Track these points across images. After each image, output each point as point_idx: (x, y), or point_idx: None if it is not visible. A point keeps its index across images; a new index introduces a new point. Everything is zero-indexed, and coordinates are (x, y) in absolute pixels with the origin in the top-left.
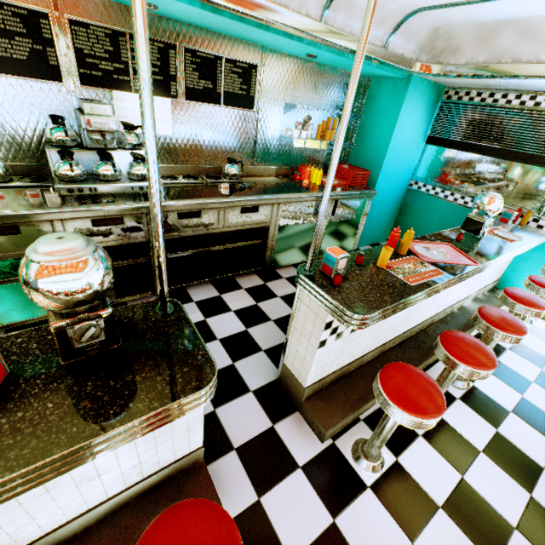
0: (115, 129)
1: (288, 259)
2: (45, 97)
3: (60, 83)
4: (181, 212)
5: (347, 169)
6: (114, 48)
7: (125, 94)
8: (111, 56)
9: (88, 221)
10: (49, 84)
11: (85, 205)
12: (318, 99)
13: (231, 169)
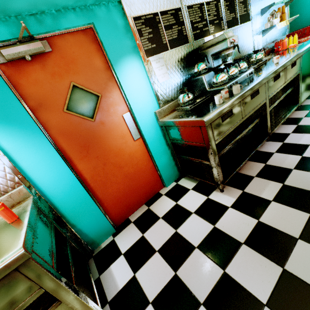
0: (237, 42)
1: (305, 94)
2: (184, 55)
3: (188, 43)
4: (274, 77)
5: (307, 28)
6: (201, 14)
7: (208, 37)
8: (200, 19)
9: (249, 97)
10: (184, 47)
11: (247, 87)
12: (271, 0)
13: (260, 55)
